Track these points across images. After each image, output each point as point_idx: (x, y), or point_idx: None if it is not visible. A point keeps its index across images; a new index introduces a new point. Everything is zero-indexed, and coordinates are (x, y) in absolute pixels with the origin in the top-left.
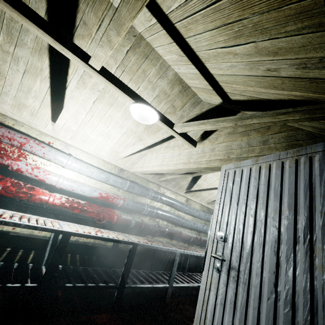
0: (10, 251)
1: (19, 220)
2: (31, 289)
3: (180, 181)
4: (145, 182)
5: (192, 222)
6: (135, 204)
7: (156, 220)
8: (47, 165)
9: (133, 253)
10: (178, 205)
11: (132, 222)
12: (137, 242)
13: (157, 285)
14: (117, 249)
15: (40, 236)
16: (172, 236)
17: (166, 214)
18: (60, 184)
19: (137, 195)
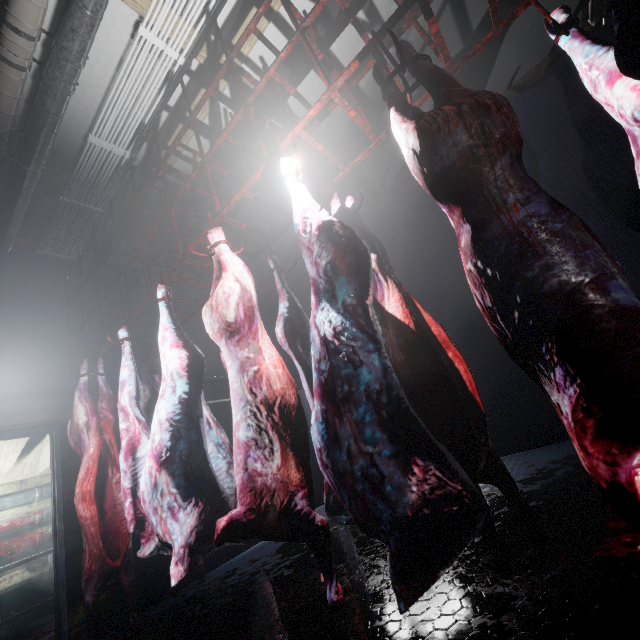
0: None
1: None
2: None
3: None
4: None
5: None
6: None
7: None
8: None
9: None
10: None
11: None
12: None
13: None
14: None
15: None
16: None
17: None
18: None
19: None
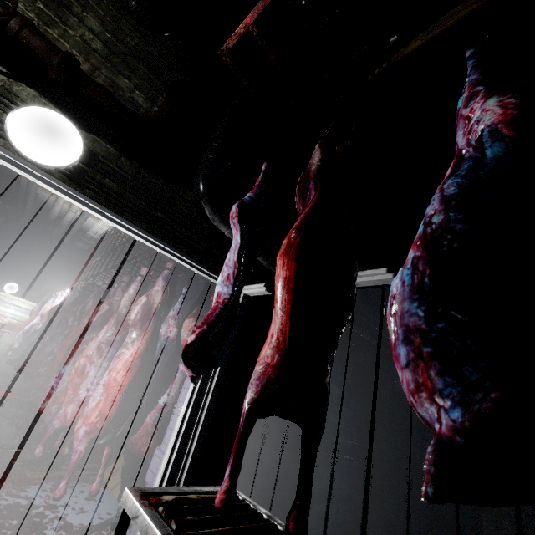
0: None
1: None
2: None
3: None
4: None
5: None
6: None
7: None
8: (1, 307)
9: None
10: None
11: None
12: None
13: None
14: None
15: None
16: None
17: None
18: (6, 315)
19: None
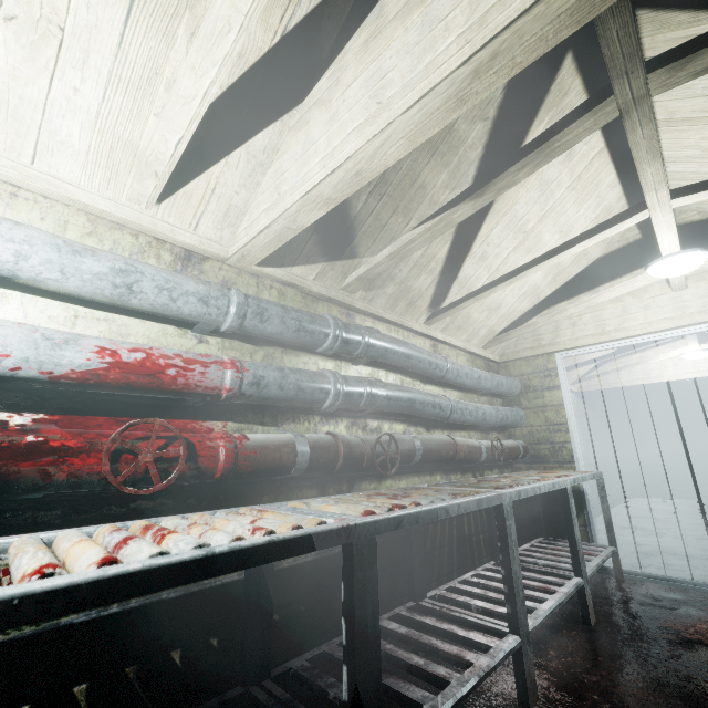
0: None
1: None
2: None
3: (409, 275)
4: (297, 301)
5: (471, 405)
6: (288, 378)
7: (371, 426)
8: None
9: (366, 578)
10: (424, 360)
11: (297, 448)
12: (369, 517)
13: (489, 665)
14: (271, 577)
15: None
16: (436, 461)
17: (401, 394)
18: None
19: (282, 350)
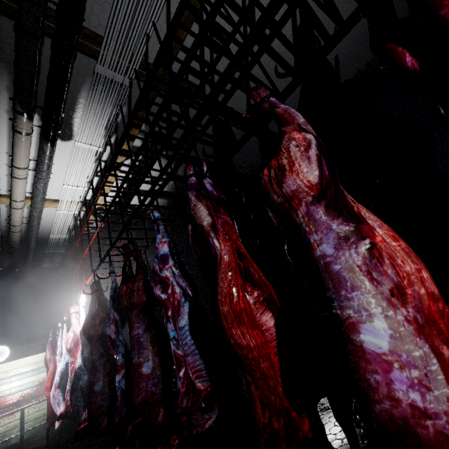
0: (3, 435)
1: (0, 420)
2: (17, 435)
3: None
4: None
5: None
6: None
7: None
8: (1, 388)
9: None
10: None
11: None
12: None
13: None
14: None
15: (15, 421)
16: None
17: None
18: (12, 392)
19: None
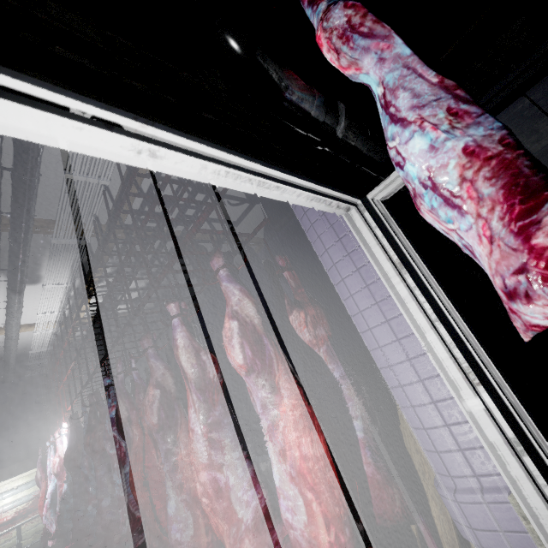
0: None
1: None
2: None
3: None
4: None
5: None
6: None
7: None
8: None
9: None
10: None
11: None
12: None
13: None
14: None
15: (12, 539)
16: None
17: None
18: (6, 509)
19: None
